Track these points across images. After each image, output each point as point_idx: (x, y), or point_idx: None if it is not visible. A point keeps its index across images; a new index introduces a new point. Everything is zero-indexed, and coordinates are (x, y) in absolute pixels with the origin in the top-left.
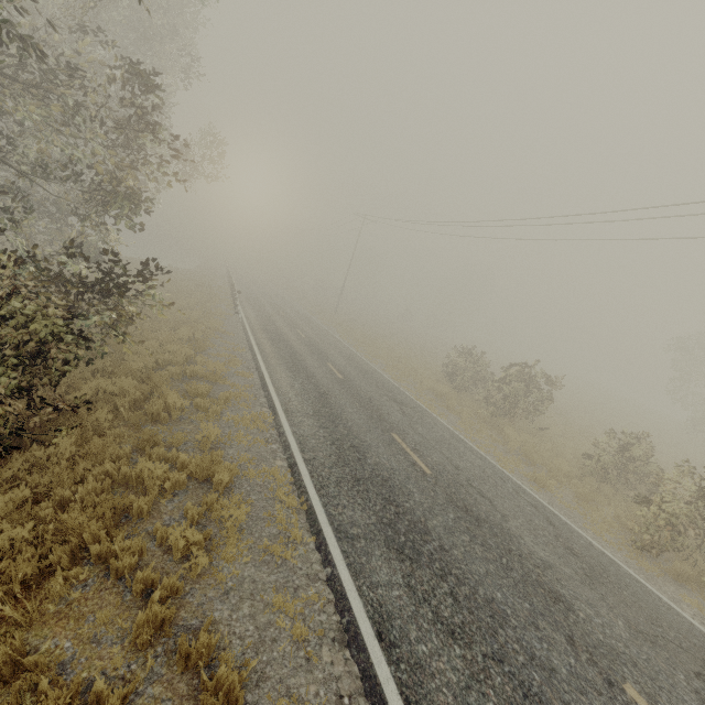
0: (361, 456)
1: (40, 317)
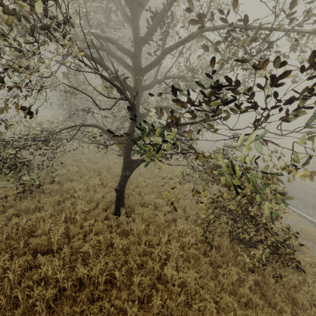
0: None
1: None
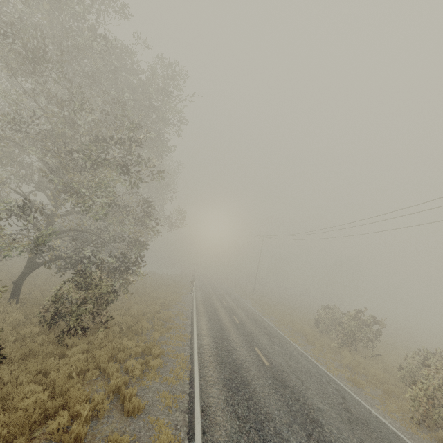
0: (230, 354)
1: (102, 285)
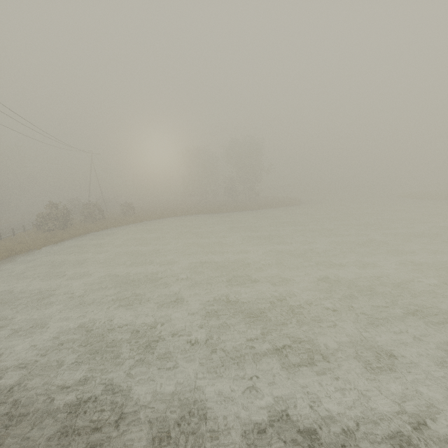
0: None
1: None
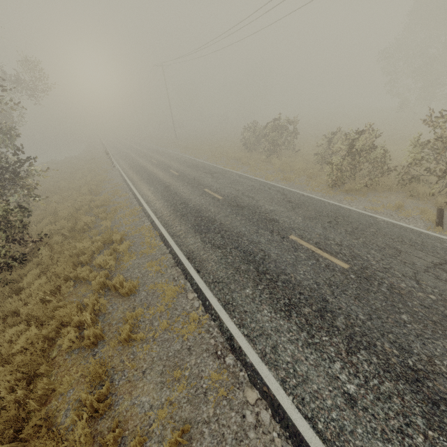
0: (186, 205)
1: None
